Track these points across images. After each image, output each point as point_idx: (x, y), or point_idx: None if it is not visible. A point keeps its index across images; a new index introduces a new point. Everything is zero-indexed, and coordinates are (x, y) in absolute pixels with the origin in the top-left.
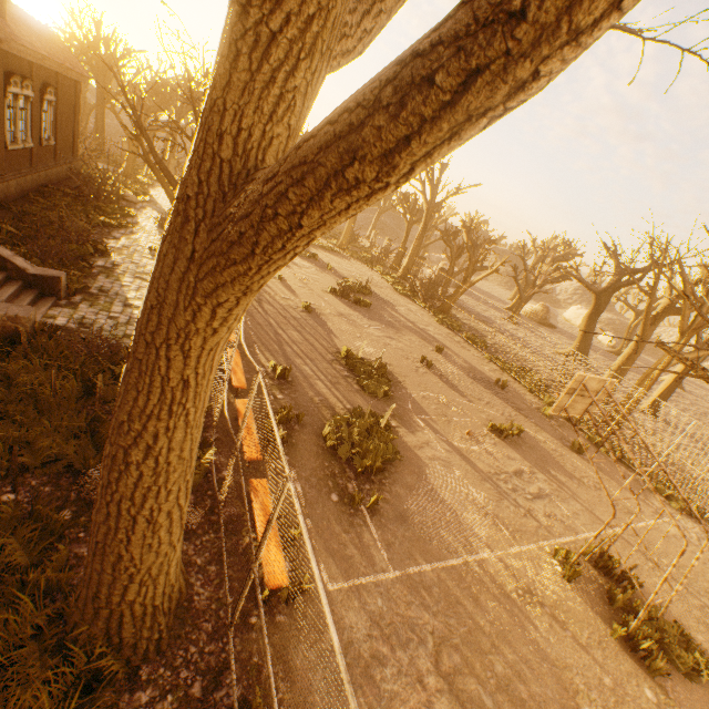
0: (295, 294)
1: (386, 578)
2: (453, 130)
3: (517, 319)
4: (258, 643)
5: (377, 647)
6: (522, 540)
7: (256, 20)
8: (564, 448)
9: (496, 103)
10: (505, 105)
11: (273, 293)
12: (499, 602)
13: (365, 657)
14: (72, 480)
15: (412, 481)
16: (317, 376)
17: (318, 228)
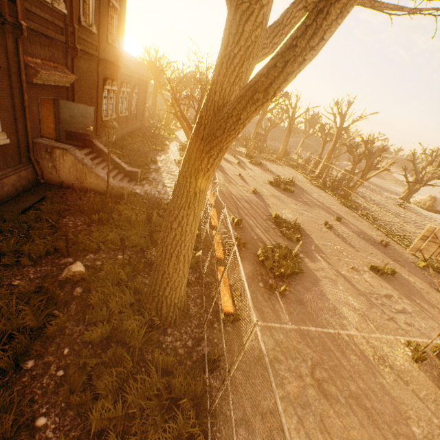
0: (247, 184)
1: (286, 327)
2: (284, 79)
3: (407, 206)
4: (217, 335)
5: (277, 355)
6: (383, 332)
7: (229, 51)
8: (431, 289)
9: (295, 69)
10: (299, 69)
11: (235, 183)
12: (358, 357)
13: (270, 357)
14: (142, 254)
15: (309, 286)
16: (256, 226)
17: (246, 120)
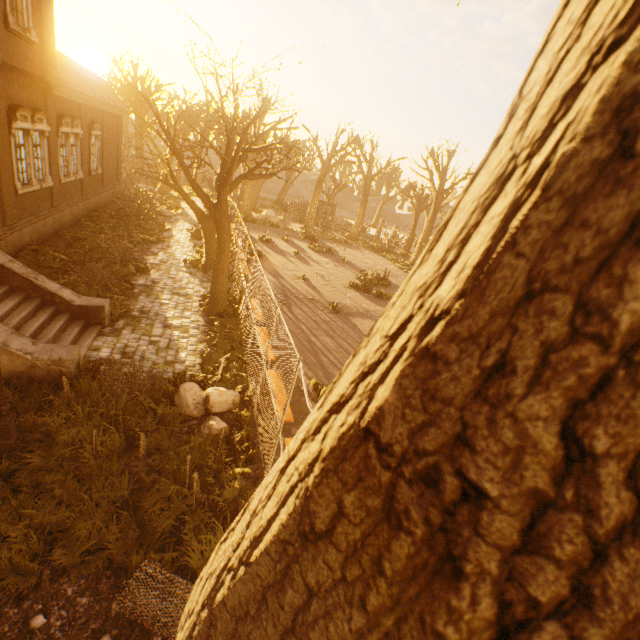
0: (319, 293)
1: None
2: None
3: None
4: None
5: None
6: None
7: None
8: None
9: None
10: None
11: (299, 294)
12: None
13: None
14: (113, 580)
15: None
16: None
17: None
